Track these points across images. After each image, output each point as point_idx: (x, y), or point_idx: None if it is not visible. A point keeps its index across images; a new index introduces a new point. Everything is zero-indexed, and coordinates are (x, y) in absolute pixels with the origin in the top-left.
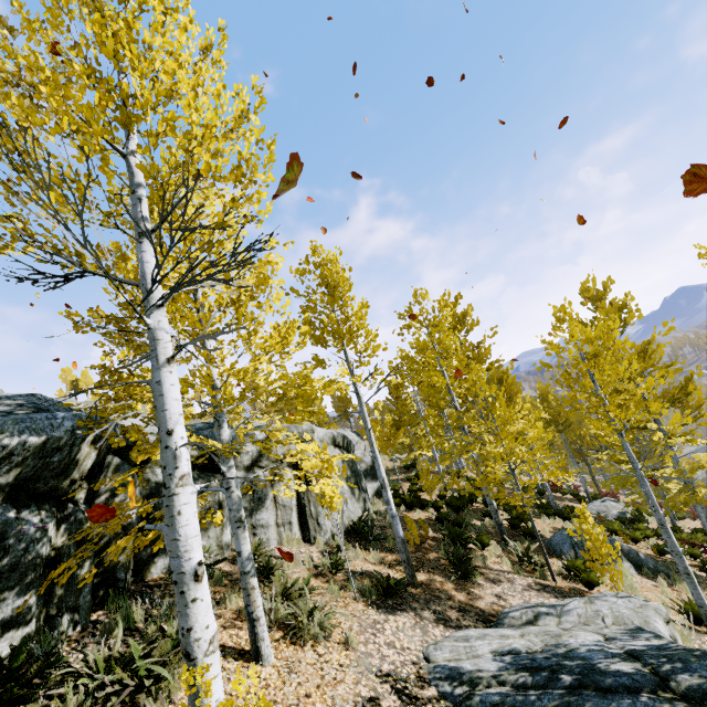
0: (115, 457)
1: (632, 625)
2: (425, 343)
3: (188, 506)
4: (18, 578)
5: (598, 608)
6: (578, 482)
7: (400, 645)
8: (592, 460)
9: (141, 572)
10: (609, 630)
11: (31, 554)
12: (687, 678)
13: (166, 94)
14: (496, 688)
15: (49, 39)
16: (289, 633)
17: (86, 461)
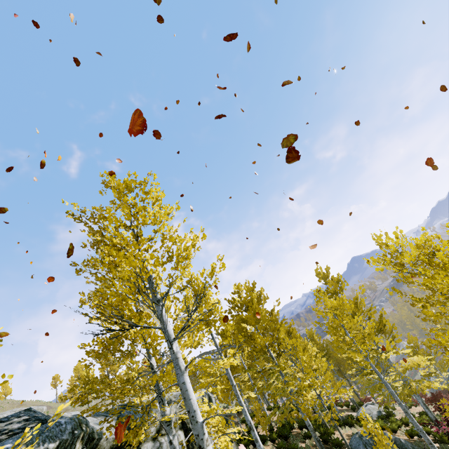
0: None
1: None
2: (247, 316)
3: None
4: None
5: None
6: (343, 394)
7: None
8: (347, 375)
9: None
10: None
11: None
12: None
13: (186, 248)
14: None
15: (123, 223)
16: None
17: None
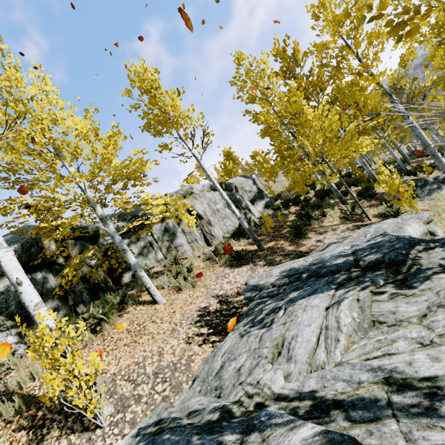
0: (69, 240)
1: (379, 234)
2: (252, 95)
3: (4, 258)
4: (46, 297)
5: (368, 229)
6: None
7: (234, 281)
8: None
9: (119, 281)
10: (360, 241)
11: (46, 288)
12: (371, 257)
13: None
14: (270, 289)
15: None
16: (174, 289)
17: (51, 247)
